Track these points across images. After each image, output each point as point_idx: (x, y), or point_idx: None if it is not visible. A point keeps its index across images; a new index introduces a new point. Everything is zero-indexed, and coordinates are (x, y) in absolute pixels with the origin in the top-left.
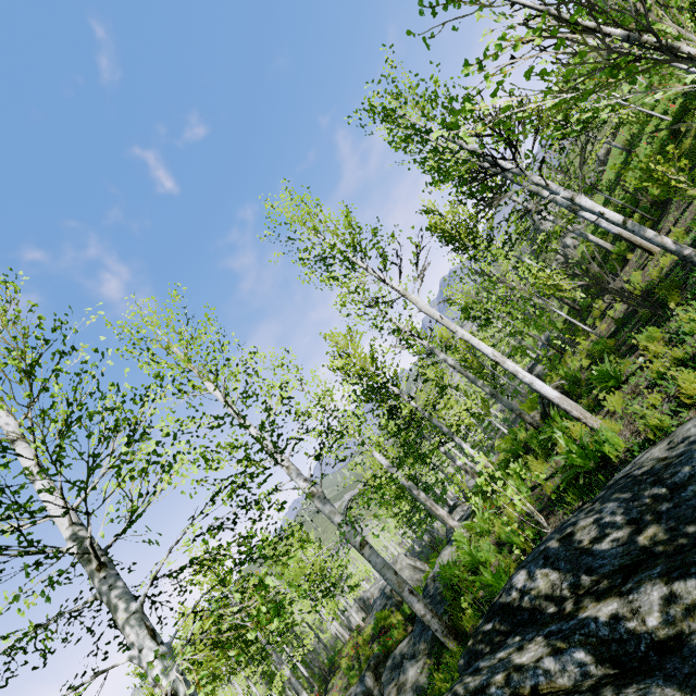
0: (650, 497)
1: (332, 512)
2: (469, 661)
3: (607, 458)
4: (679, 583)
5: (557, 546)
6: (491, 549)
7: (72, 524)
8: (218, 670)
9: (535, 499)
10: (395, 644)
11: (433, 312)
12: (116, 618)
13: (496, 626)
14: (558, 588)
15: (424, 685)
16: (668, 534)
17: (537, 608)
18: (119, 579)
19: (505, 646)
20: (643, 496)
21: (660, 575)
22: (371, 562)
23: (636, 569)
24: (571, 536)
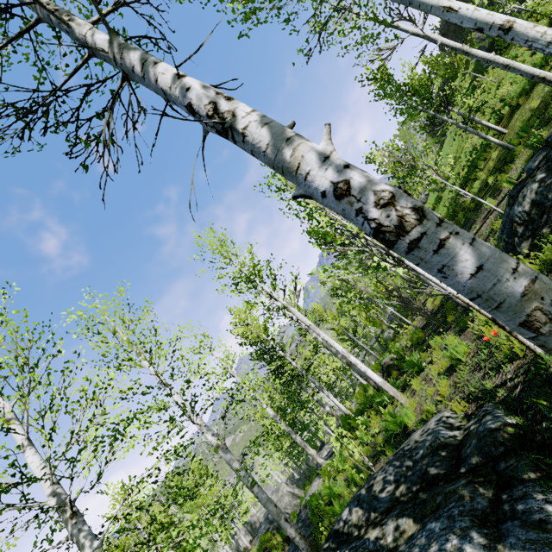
0: (406, 466)
1: (231, 460)
2: None
3: (408, 425)
4: (400, 519)
5: (364, 493)
6: (342, 484)
7: (52, 484)
8: None
9: (372, 447)
10: None
11: (305, 320)
12: None
13: (330, 545)
14: (361, 520)
15: None
16: (406, 490)
17: (350, 532)
18: (85, 523)
19: None
20: (403, 465)
21: (396, 515)
22: (258, 498)
23: (391, 510)
24: (371, 487)
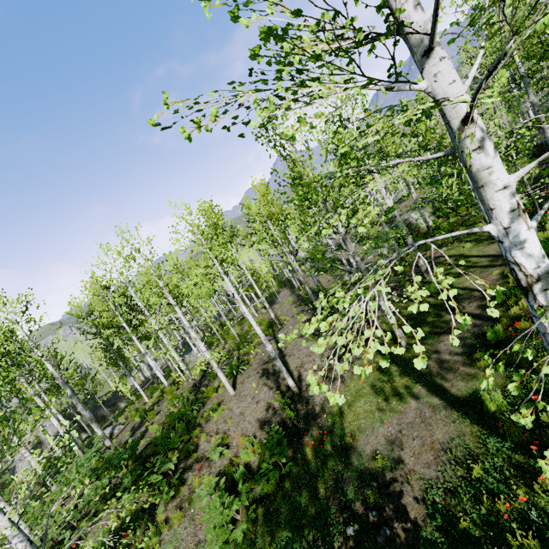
0: None
1: None
2: None
3: None
4: None
5: None
6: None
7: None
8: None
9: None
10: None
11: None
12: None
13: None
14: None
15: None
16: None
17: None
18: None
19: None
20: None
21: None
22: None
23: None
24: None
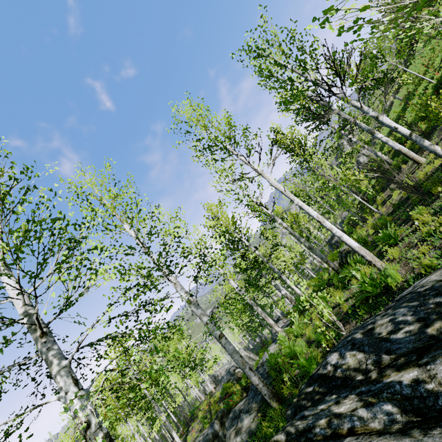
0: (434, 304)
1: (202, 314)
2: (295, 412)
3: (388, 287)
4: None
5: (361, 337)
6: (303, 345)
7: (25, 305)
8: (119, 414)
9: (335, 314)
10: (234, 404)
11: (279, 186)
12: (51, 370)
13: (316, 389)
14: (364, 364)
15: (254, 430)
16: None
17: (348, 377)
18: (55, 344)
19: (324, 401)
20: (428, 303)
21: None
22: (225, 348)
23: (428, 349)
24: (372, 330)
